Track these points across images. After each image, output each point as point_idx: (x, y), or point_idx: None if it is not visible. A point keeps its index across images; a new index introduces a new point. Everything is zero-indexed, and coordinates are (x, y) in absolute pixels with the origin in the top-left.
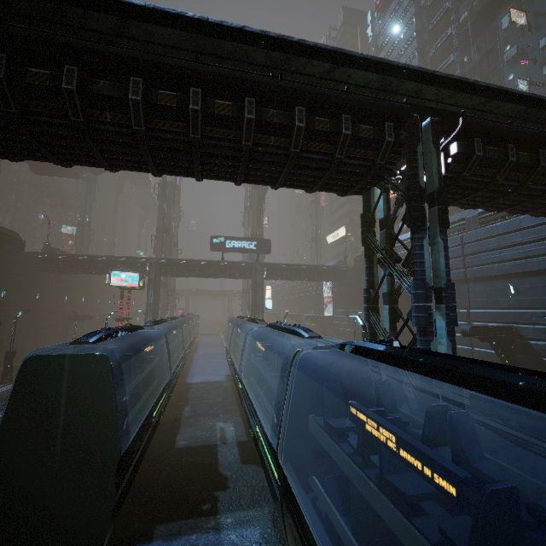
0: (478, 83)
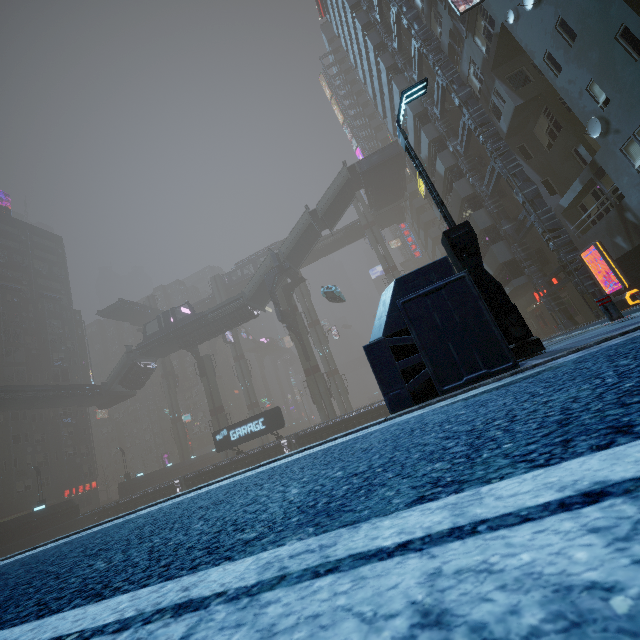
0: None
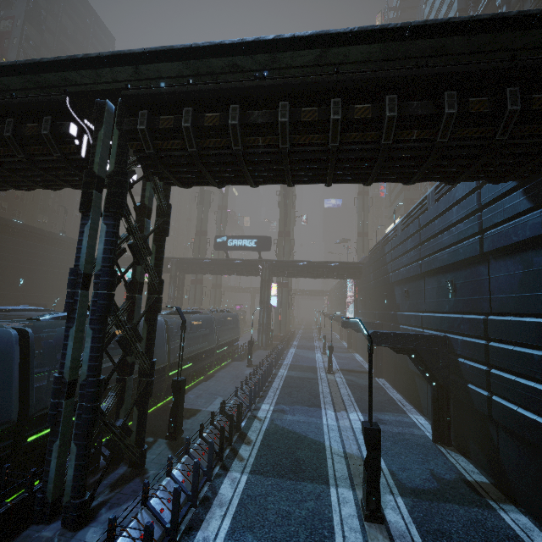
0: (88, 56)
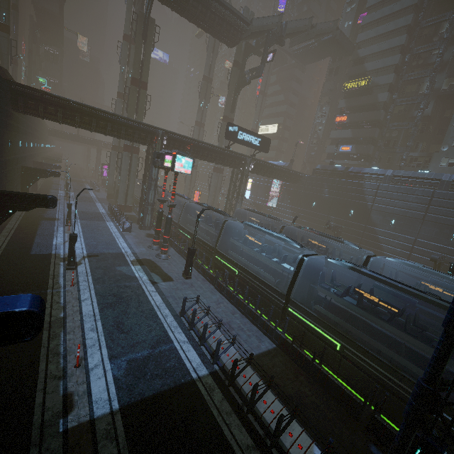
0: None
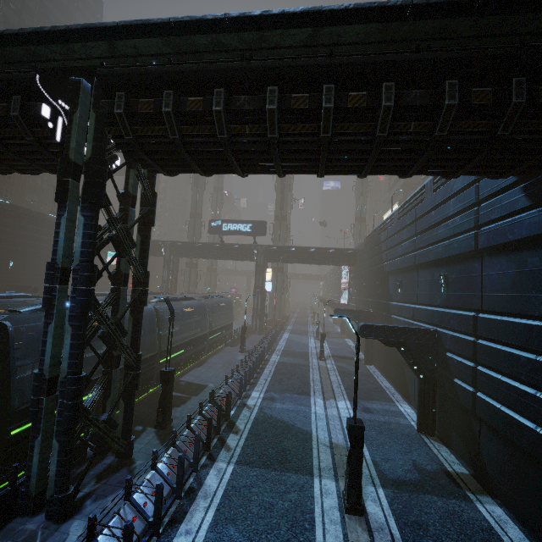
0: (56, 28)
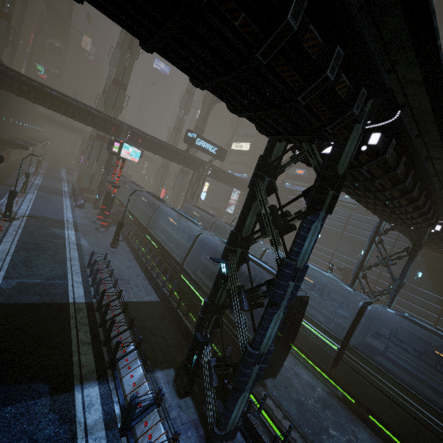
0: None
